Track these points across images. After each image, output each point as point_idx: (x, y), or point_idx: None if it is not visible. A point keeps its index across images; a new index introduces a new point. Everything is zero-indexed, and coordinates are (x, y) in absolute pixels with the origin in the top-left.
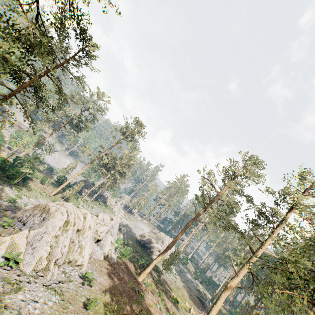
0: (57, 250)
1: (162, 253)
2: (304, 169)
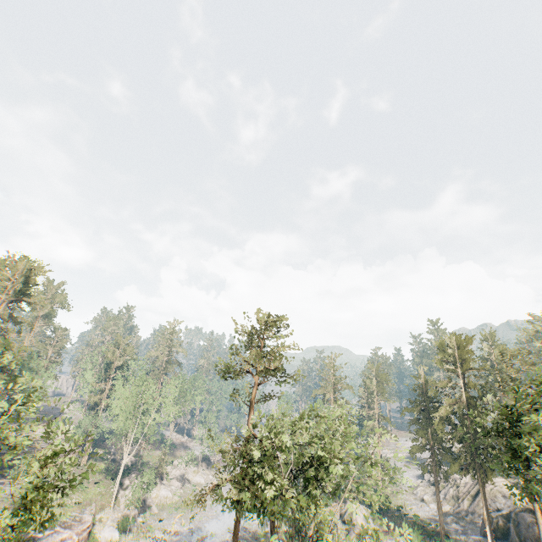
0: None
1: None
2: None
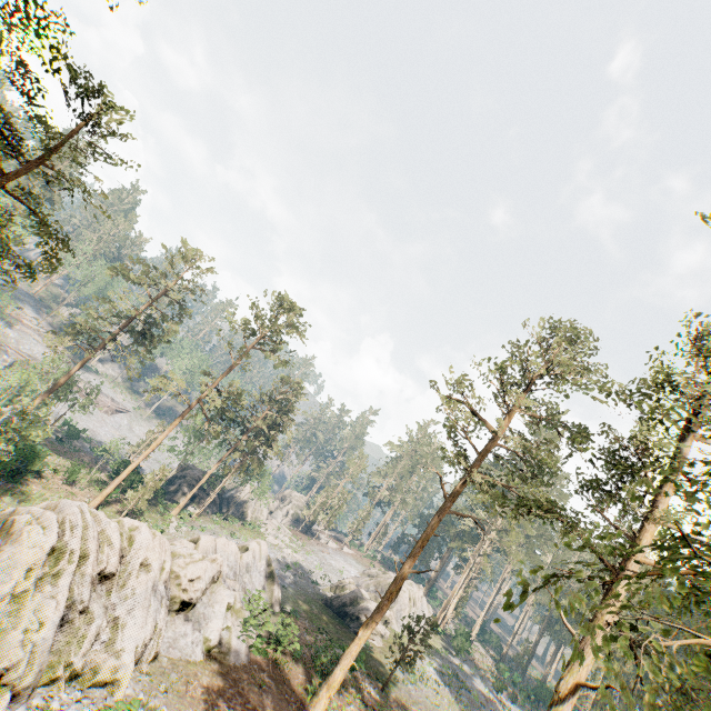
0: (13, 639)
1: (371, 619)
2: (696, 316)
